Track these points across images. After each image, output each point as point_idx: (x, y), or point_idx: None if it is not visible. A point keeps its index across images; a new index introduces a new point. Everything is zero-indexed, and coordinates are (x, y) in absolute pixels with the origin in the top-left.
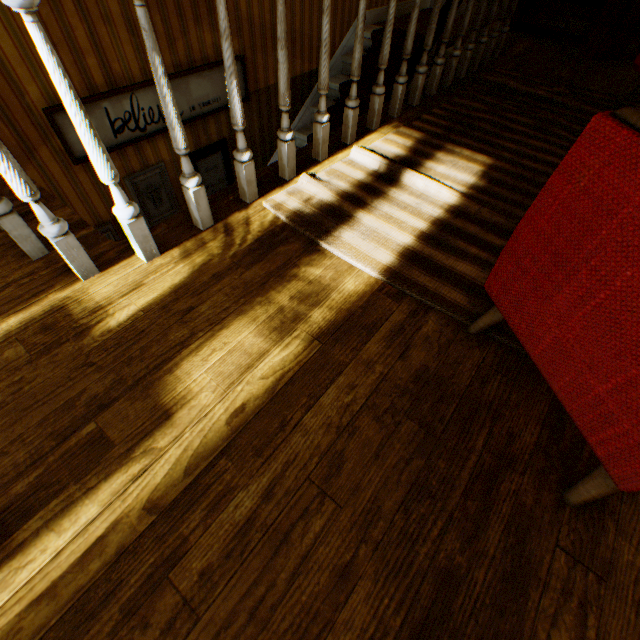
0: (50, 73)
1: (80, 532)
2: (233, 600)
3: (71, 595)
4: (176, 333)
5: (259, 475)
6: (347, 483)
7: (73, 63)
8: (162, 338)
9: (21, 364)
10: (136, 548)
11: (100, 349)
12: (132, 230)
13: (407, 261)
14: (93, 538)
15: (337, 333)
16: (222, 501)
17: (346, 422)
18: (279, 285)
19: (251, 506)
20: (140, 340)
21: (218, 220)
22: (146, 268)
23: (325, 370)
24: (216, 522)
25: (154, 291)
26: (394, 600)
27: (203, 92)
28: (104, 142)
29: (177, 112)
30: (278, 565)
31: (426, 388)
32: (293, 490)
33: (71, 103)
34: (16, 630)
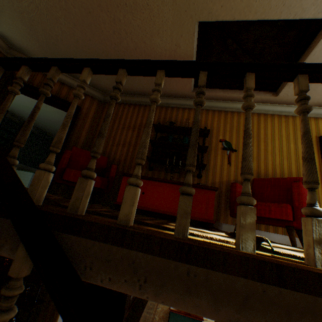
0: None
1: None
2: None
3: None
4: None
5: None
6: None
7: None
8: None
9: None
10: None
11: None
12: None
13: None
14: None
15: None
16: None
17: None
18: None
19: None
20: None
21: None
22: None
23: None
24: None
25: None
26: None
27: None
28: None
29: None
30: None
31: None
32: None
33: None
34: None
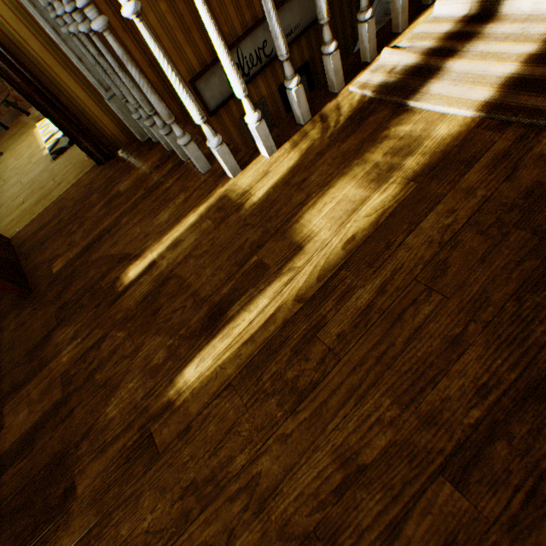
0: (204, 21)
1: (260, 312)
2: (362, 351)
3: (262, 342)
4: (296, 198)
5: (372, 279)
6: (452, 282)
7: (200, 39)
8: (287, 203)
9: (211, 230)
10: (293, 321)
11: (250, 216)
12: (258, 132)
13: (510, 90)
14: (268, 315)
15: (432, 173)
16: (345, 296)
17: (447, 239)
18: (371, 148)
19: (368, 298)
20: (273, 206)
21: (314, 114)
22: (269, 161)
23: (422, 203)
24: (343, 308)
25: (277, 175)
26: (507, 362)
27: (285, 24)
28: (224, 94)
29: (278, 23)
30: (394, 334)
31: (539, 202)
32: (401, 288)
33: (216, 39)
34: (238, 355)
